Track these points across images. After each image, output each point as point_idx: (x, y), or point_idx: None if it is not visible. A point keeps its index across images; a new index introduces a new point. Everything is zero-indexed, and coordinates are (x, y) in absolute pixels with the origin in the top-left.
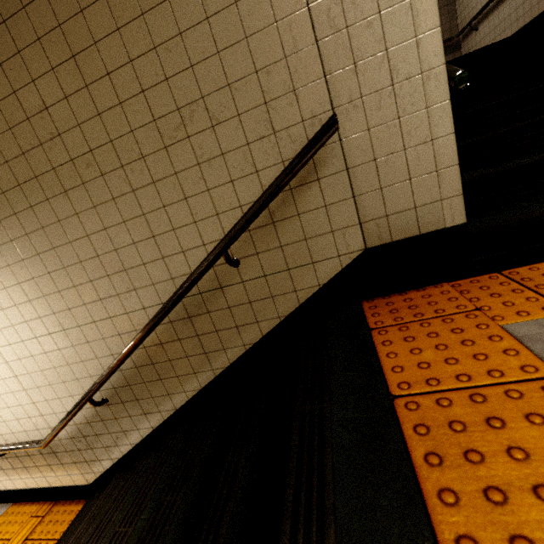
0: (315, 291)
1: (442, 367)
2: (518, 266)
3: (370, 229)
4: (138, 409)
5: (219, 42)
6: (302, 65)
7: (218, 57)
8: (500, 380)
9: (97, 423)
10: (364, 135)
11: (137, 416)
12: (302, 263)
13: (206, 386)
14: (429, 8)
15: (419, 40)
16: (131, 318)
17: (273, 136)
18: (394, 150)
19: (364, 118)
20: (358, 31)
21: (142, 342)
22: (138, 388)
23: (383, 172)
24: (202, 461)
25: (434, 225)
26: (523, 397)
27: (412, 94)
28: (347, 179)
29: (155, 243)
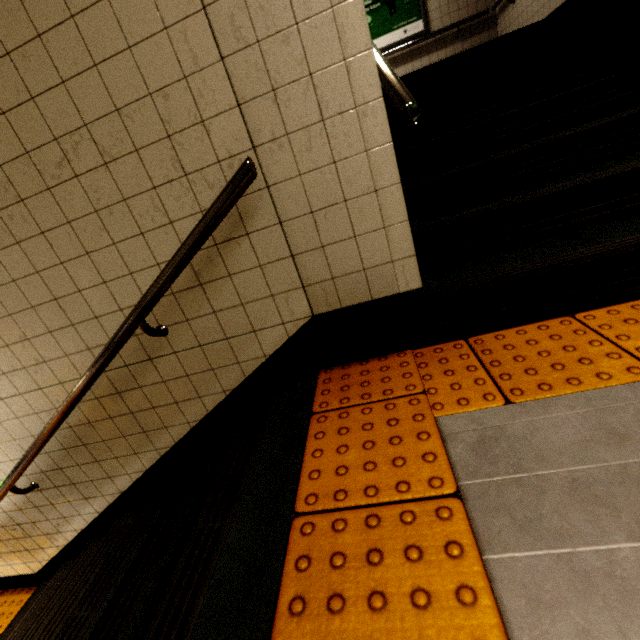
0: (262, 363)
1: (357, 475)
2: (486, 332)
3: (315, 294)
4: (76, 493)
5: (95, 51)
6: (207, 88)
7: (97, 71)
8: (403, 496)
9: (30, 510)
10: (295, 182)
11: (77, 500)
12: (242, 332)
13: (151, 467)
14: (357, 23)
15: (349, 64)
16: (47, 394)
17: (184, 179)
18: (333, 201)
19: (293, 161)
20: (272, 48)
21: (60, 424)
22: (71, 472)
23: (323, 227)
24: (129, 564)
25: (387, 290)
26: (414, 522)
27: (348, 133)
28: (282, 235)
29: (59, 307)
